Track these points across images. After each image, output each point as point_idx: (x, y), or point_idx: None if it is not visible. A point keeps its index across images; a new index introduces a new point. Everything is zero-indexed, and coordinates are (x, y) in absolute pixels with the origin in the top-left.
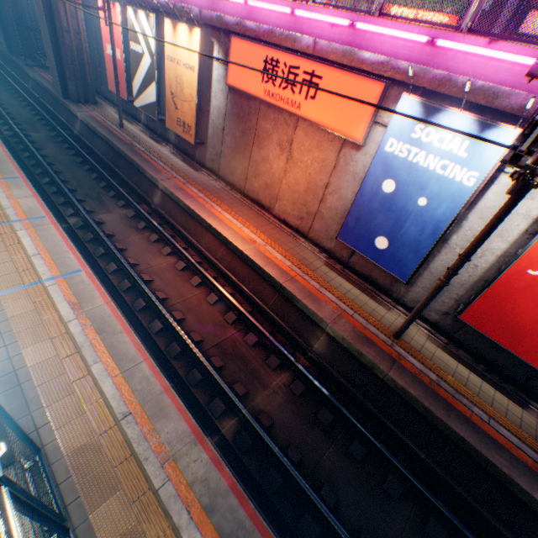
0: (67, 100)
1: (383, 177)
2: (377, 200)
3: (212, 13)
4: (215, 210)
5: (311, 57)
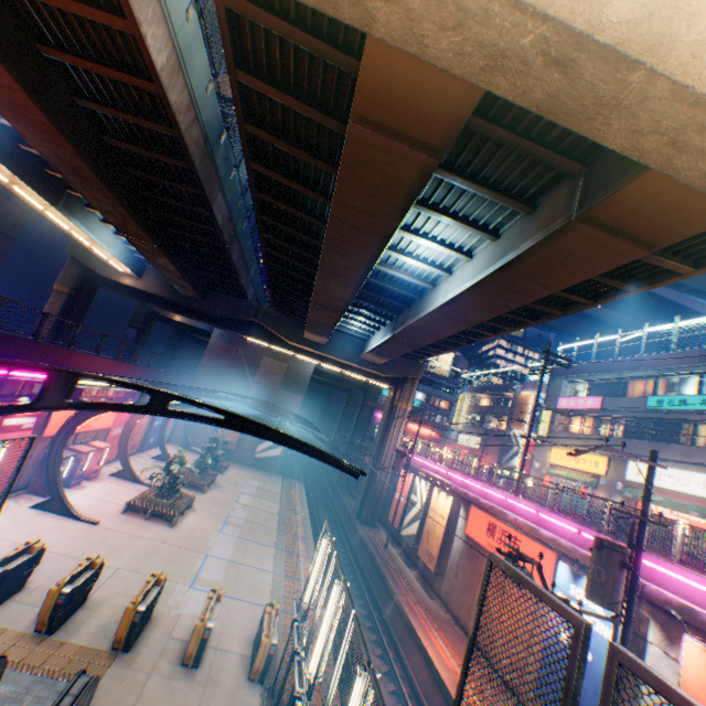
0: (357, 518)
1: (558, 624)
2: (557, 647)
3: (461, 489)
4: (431, 631)
5: (514, 525)
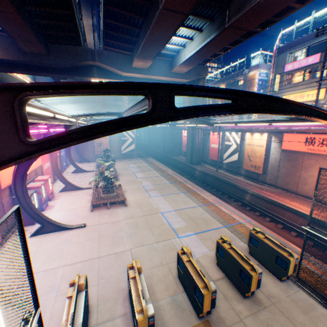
0: (190, 164)
1: None
2: None
3: (271, 128)
4: (285, 200)
5: None
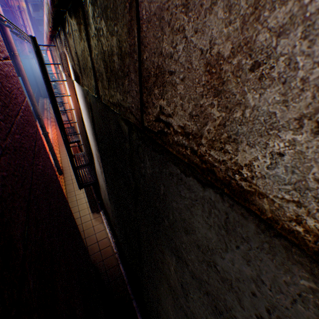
0: (42, 98)
1: None
2: None
3: None
4: (47, 128)
5: None
